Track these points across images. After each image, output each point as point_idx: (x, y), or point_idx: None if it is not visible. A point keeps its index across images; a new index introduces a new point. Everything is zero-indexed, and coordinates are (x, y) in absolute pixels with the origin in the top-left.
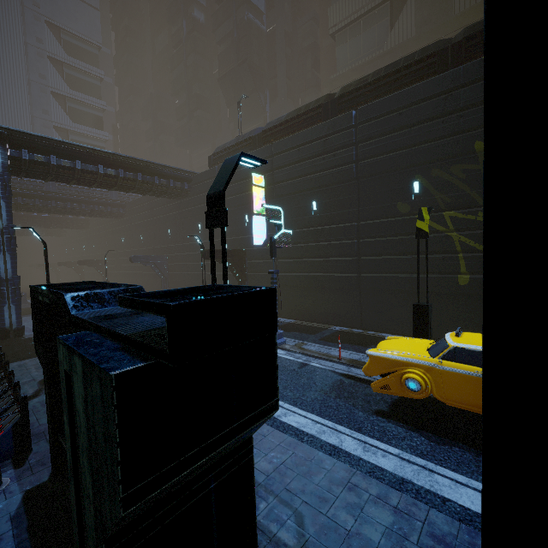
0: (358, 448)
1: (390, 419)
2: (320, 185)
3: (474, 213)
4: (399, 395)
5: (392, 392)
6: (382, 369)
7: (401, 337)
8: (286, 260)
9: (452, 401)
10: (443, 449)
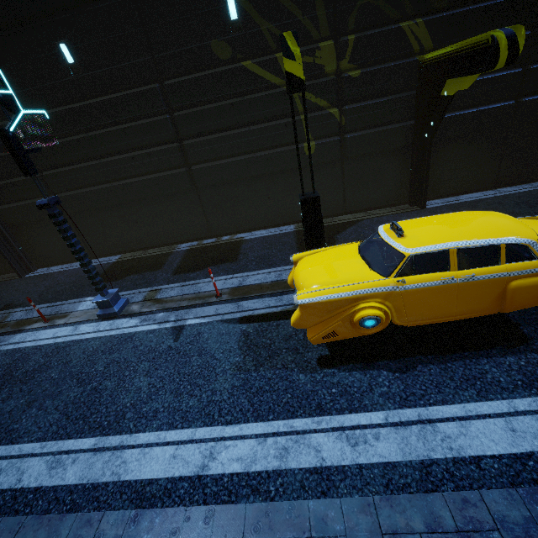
0: (343, 447)
1: (337, 365)
2: (59, 3)
3: (312, 53)
4: (345, 336)
5: (336, 337)
6: (318, 315)
7: (307, 253)
8: (60, 170)
9: (410, 320)
10: (412, 377)
